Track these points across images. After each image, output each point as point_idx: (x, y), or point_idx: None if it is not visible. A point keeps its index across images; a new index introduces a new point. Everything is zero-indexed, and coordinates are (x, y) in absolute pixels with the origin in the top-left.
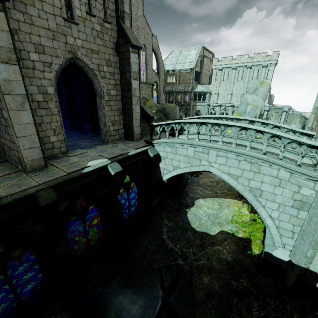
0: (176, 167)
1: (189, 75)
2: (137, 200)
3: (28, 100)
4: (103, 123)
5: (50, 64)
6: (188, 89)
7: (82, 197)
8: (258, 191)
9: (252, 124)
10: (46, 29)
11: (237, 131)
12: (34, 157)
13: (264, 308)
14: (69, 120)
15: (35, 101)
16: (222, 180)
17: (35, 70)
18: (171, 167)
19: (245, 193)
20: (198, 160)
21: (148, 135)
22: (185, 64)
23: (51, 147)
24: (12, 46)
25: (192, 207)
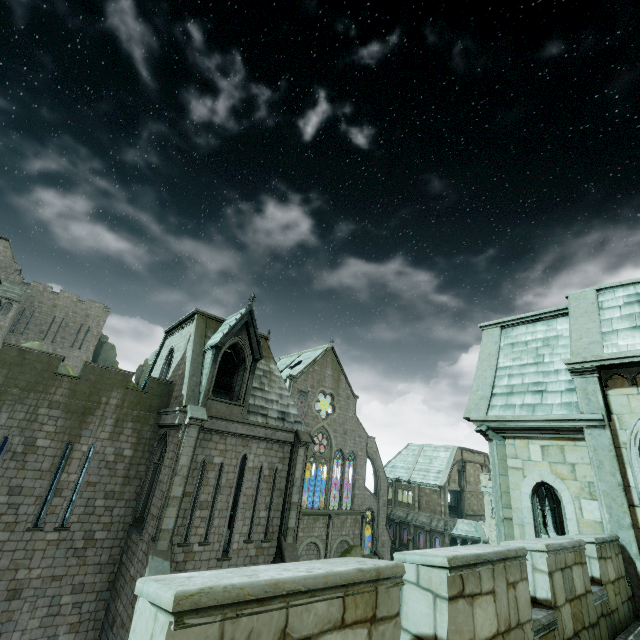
0: None
1: (438, 497)
2: None
3: None
4: None
5: None
6: (437, 525)
7: None
8: None
9: None
10: None
11: None
12: None
13: None
14: None
15: None
16: None
17: None
18: None
19: None
20: None
21: None
22: (428, 473)
23: None
24: None
25: None
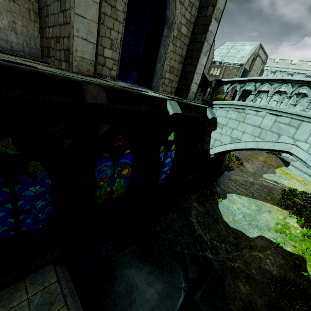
0: (236, 139)
1: (236, 71)
2: (170, 169)
3: None
4: (161, 65)
5: None
6: None
7: (123, 132)
8: None
9: None
10: None
11: None
12: (85, 55)
13: None
14: None
15: None
16: (258, 183)
17: None
18: (228, 139)
19: None
20: (277, 134)
21: (201, 101)
22: (235, 58)
23: (102, 63)
24: None
25: (224, 200)
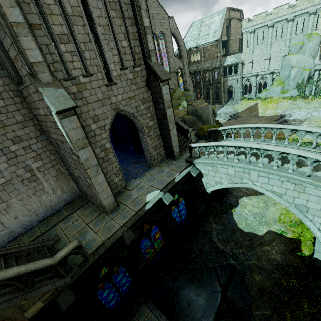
0: (218, 182)
1: (215, 48)
2: (186, 209)
3: (100, 166)
4: (147, 152)
5: (104, 126)
6: (215, 65)
7: (146, 223)
8: (304, 207)
9: (298, 91)
10: (97, 101)
11: (278, 155)
12: (110, 202)
13: (315, 306)
14: (114, 142)
15: (100, 158)
16: None
17: (96, 136)
18: (213, 182)
19: (291, 208)
20: (240, 178)
21: (186, 149)
22: (208, 36)
23: (116, 186)
24: (84, 135)
25: (237, 207)
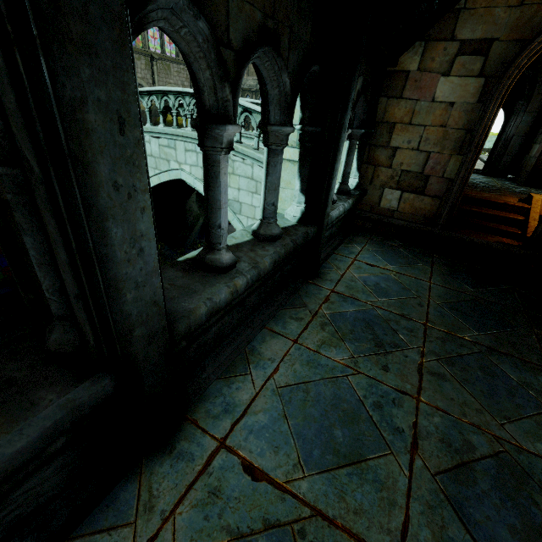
0: None
1: None
2: None
3: None
4: None
5: None
6: None
7: None
8: (237, 205)
9: None
10: None
11: None
12: None
13: None
14: None
15: None
16: None
17: None
18: None
19: None
20: (166, 161)
21: None
22: None
23: None
24: None
25: None
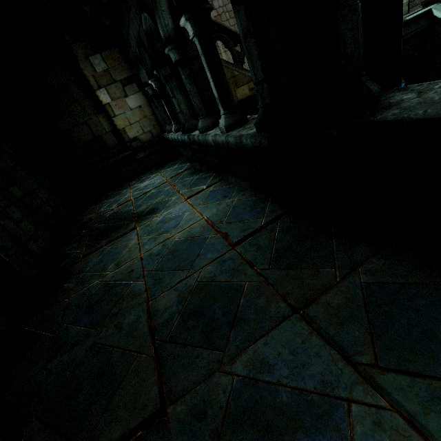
0: None
1: None
2: None
3: None
4: None
5: None
6: None
7: None
8: None
9: None
10: None
11: None
12: None
13: None
14: None
15: None
16: None
17: None
18: None
19: None
20: None
21: (420, 6)
22: None
23: None
24: None
25: None
